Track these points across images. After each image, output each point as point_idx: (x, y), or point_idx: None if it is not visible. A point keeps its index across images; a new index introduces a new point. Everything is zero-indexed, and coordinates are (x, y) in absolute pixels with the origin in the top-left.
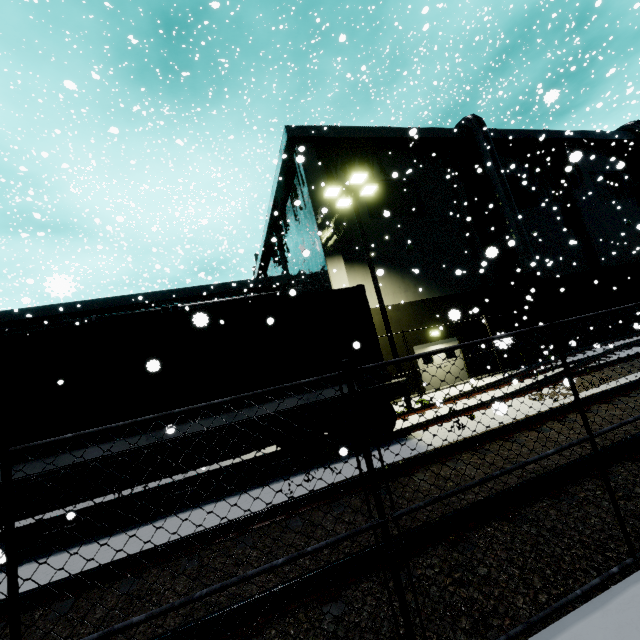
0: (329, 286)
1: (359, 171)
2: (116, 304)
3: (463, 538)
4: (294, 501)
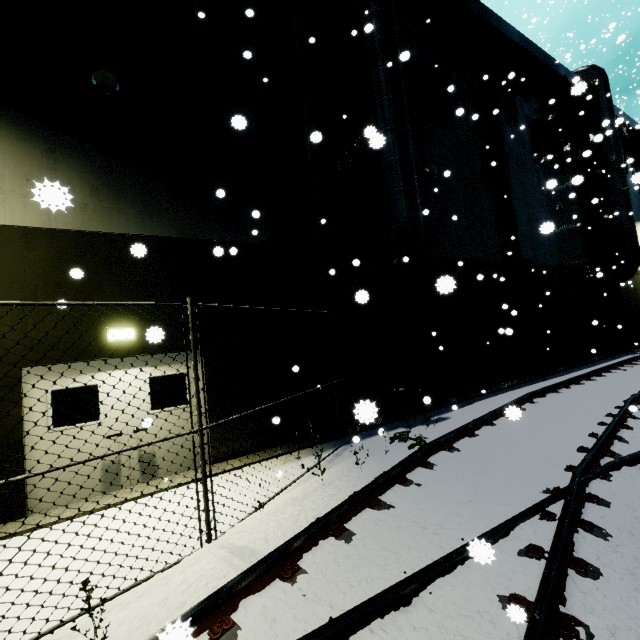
0: None
1: None
2: None
3: None
4: None
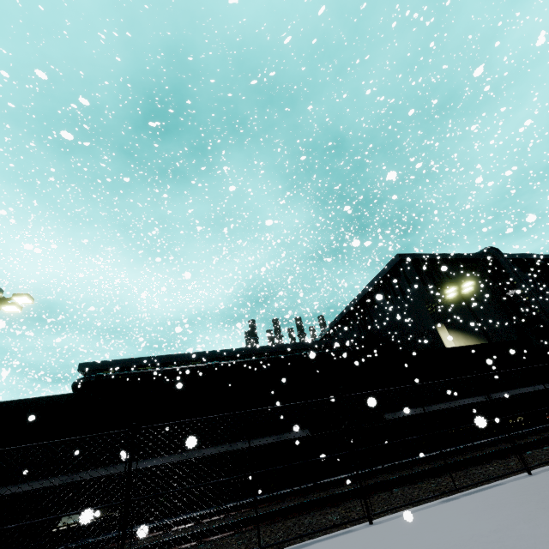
0: (440, 342)
1: (469, 281)
2: (274, 350)
3: None
4: None
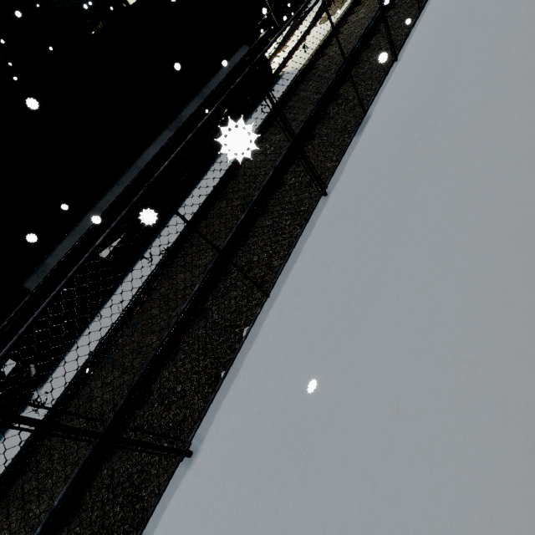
0: None
1: None
2: None
3: (369, 45)
4: (280, 102)
